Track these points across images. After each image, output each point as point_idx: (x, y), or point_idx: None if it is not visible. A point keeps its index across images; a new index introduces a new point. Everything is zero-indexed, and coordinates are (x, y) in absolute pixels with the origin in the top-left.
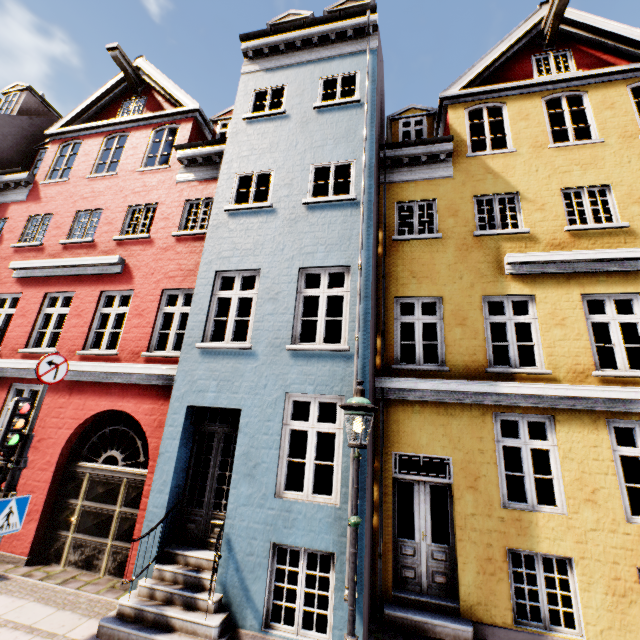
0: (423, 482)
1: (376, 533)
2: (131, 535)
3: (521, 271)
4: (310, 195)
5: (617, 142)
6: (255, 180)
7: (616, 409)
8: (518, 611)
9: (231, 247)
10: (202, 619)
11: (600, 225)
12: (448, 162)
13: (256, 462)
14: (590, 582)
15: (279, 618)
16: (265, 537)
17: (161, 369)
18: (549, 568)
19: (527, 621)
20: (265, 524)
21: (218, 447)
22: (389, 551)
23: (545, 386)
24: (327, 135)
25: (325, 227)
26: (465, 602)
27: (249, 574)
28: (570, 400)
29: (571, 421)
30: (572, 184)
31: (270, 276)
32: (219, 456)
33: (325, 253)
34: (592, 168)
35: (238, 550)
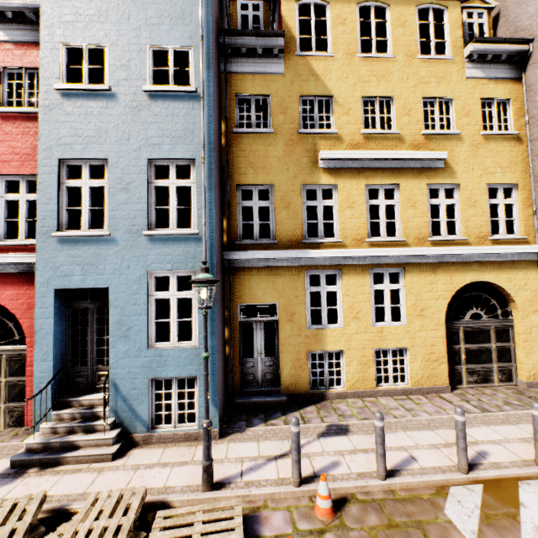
0: (259, 321)
1: (228, 358)
2: (23, 396)
3: (330, 166)
4: (150, 81)
5: (403, 60)
6: (86, 55)
7: (375, 262)
8: (315, 383)
9: (71, 133)
10: (101, 436)
11: (383, 131)
12: (280, 58)
13: (129, 326)
14: (351, 361)
15: (162, 422)
16: (144, 376)
17: (17, 258)
18: (337, 357)
19: (317, 387)
20: (143, 368)
21: (93, 319)
22: (237, 367)
23: (337, 251)
24: (162, 11)
25: (169, 119)
26: (284, 385)
27: (135, 401)
28: (351, 259)
29: (351, 272)
30: (370, 93)
31: (119, 166)
32: (95, 326)
33: (171, 145)
34: (384, 81)
35: (123, 388)
